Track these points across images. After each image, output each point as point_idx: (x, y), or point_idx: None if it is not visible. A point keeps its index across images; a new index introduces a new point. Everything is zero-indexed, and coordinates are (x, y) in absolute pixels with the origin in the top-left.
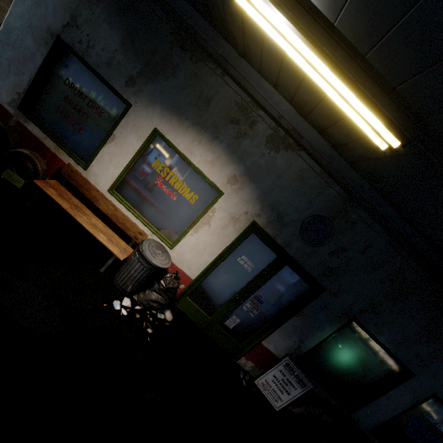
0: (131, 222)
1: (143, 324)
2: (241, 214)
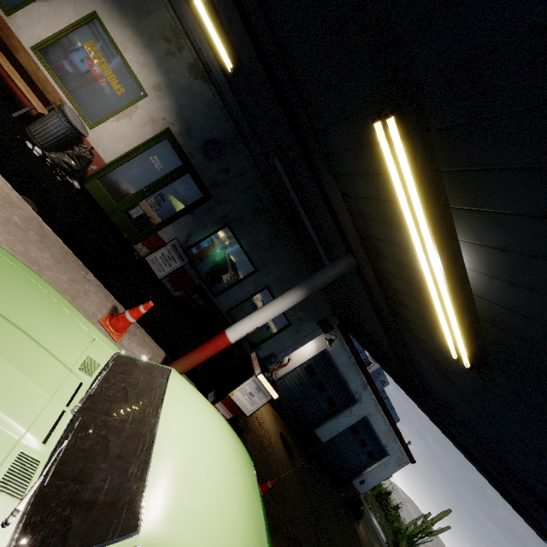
0: (52, 87)
1: (53, 172)
2: (159, 118)
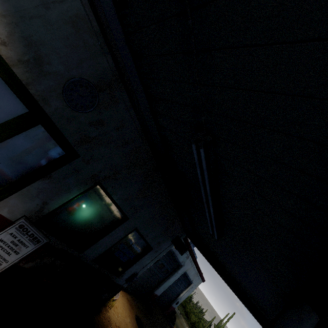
0: None
1: None
2: None
